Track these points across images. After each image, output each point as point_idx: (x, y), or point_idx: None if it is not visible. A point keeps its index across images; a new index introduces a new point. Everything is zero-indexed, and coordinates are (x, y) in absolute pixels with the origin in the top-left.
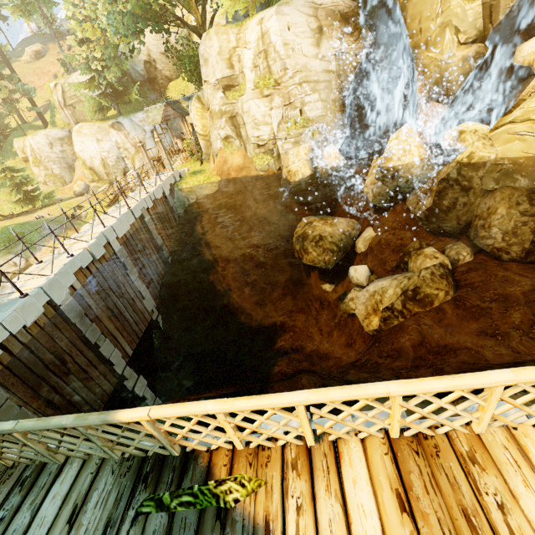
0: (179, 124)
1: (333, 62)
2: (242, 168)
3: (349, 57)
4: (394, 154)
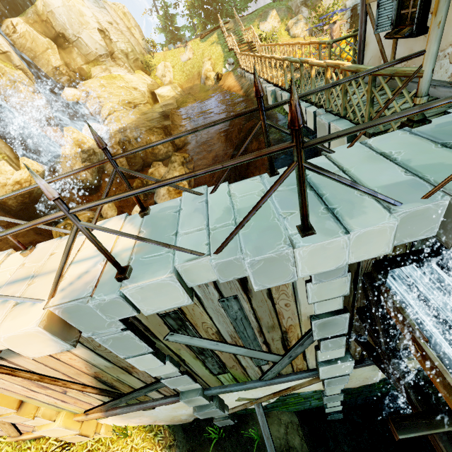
0: None
1: None
2: None
3: None
4: (83, 139)
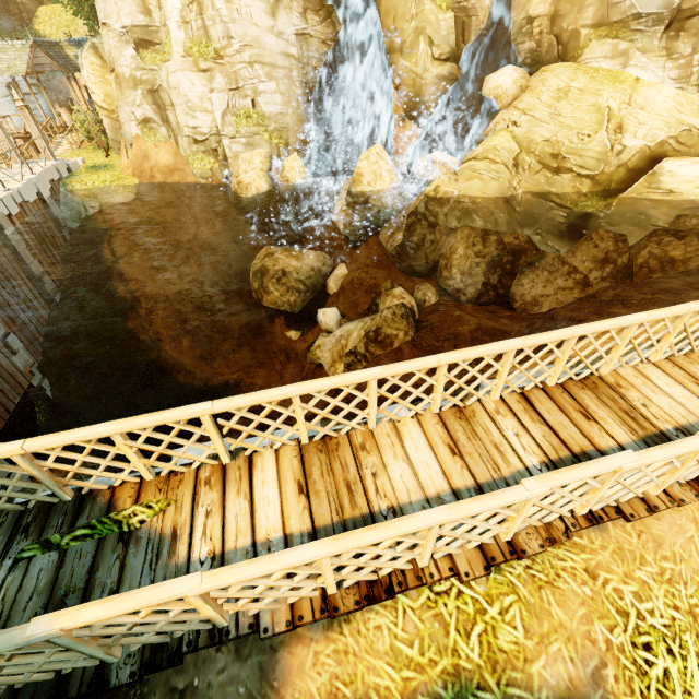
0: (63, 83)
1: (293, 43)
2: (173, 170)
3: (315, 42)
4: (364, 177)
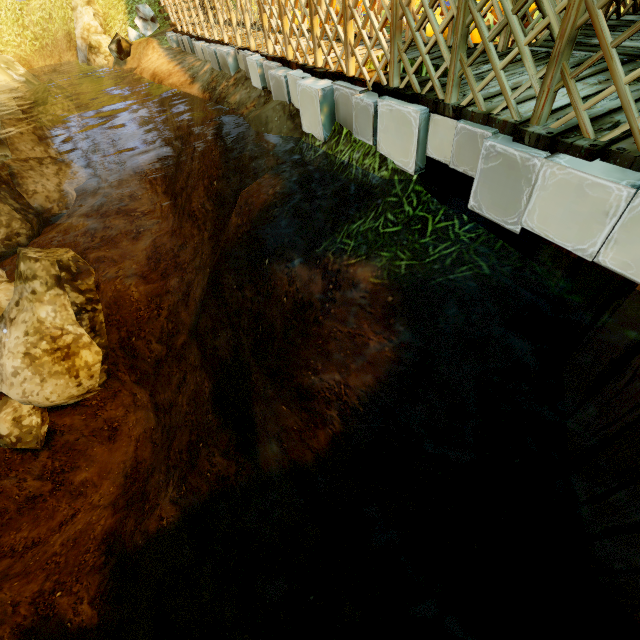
0: None
1: None
2: None
3: None
4: None
